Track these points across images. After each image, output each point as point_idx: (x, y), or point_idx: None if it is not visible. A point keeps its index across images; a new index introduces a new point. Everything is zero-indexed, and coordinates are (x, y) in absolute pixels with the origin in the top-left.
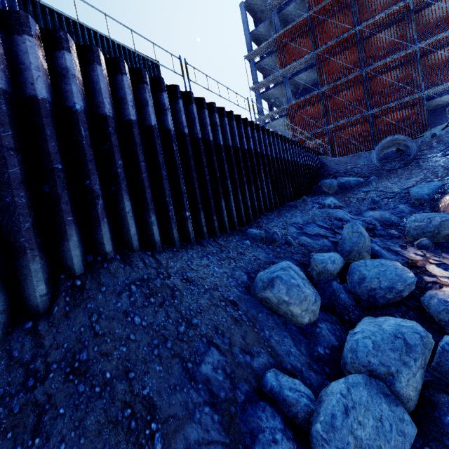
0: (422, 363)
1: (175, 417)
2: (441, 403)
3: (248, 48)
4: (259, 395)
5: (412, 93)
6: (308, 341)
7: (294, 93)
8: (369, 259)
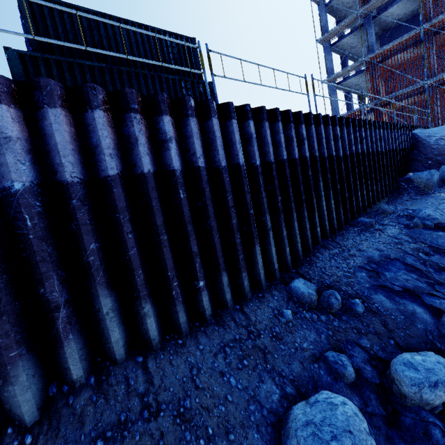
0: None
1: None
2: None
3: None
4: None
5: None
6: None
7: (379, 37)
8: None
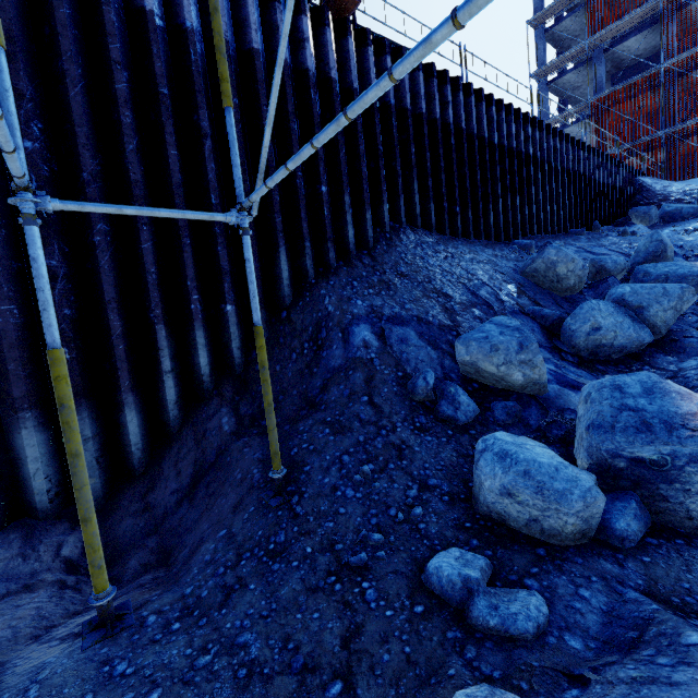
0: (677, 307)
1: (465, 304)
2: (687, 334)
3: (536, 6)
4: (523, 313)
5: None
6: (570, 304)
7: (611, 76)
8: (662, 262)
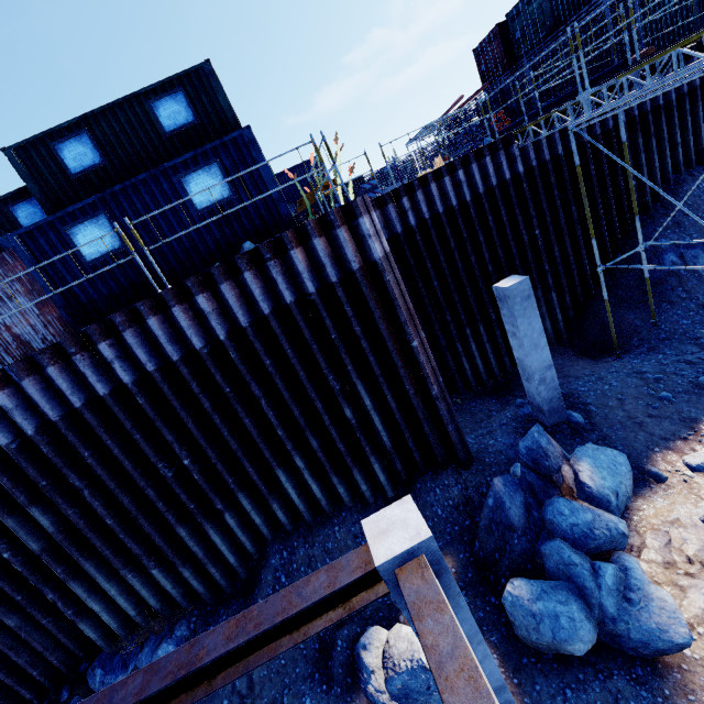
0: None
1: None
2: None
3: None
4: None
5: None
6: None
7: None
8: None
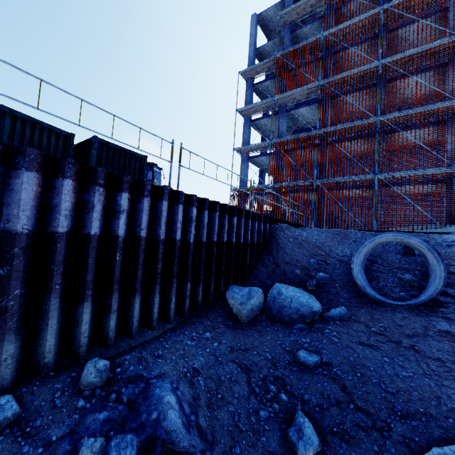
0: None
1: None
2: None
3: (249, 66)
4: None
5: (442, 164)
6: None
7: (293, 131)
8: None
